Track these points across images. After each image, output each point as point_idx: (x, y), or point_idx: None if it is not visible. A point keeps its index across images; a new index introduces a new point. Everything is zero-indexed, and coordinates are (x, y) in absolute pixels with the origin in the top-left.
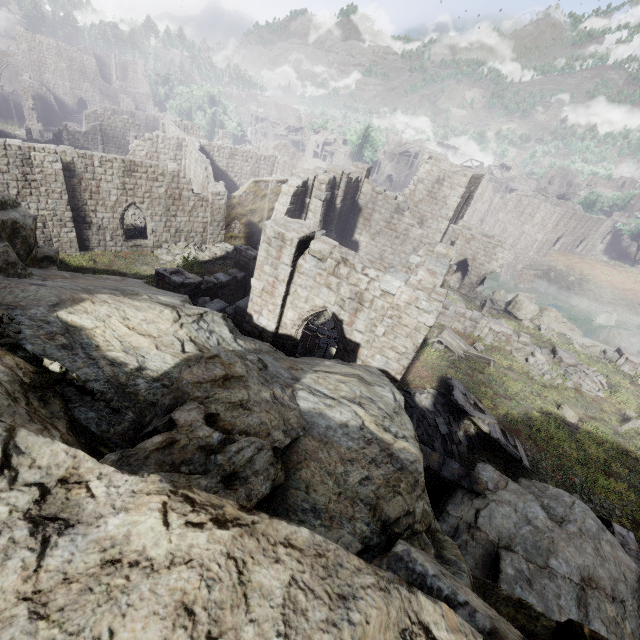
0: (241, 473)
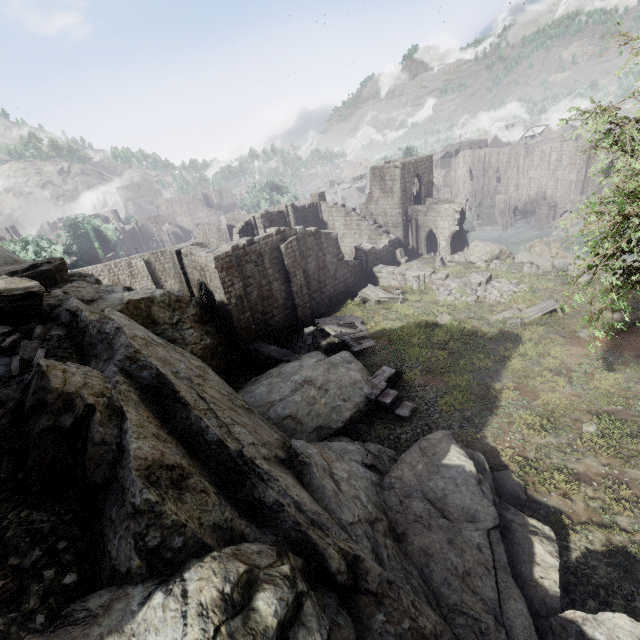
0: (65, 300)
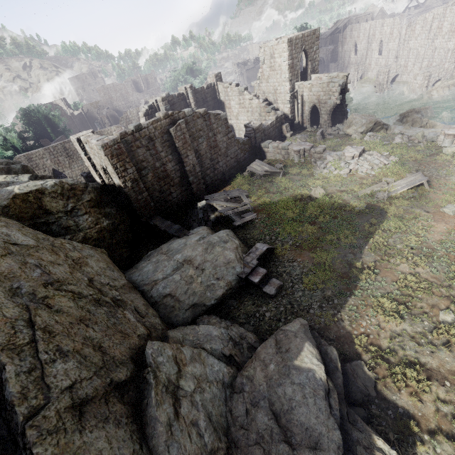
0: None
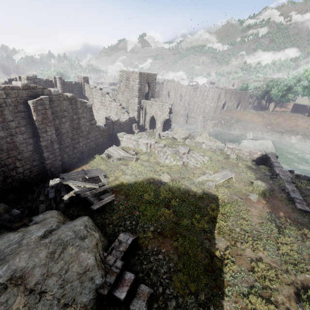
0: None
